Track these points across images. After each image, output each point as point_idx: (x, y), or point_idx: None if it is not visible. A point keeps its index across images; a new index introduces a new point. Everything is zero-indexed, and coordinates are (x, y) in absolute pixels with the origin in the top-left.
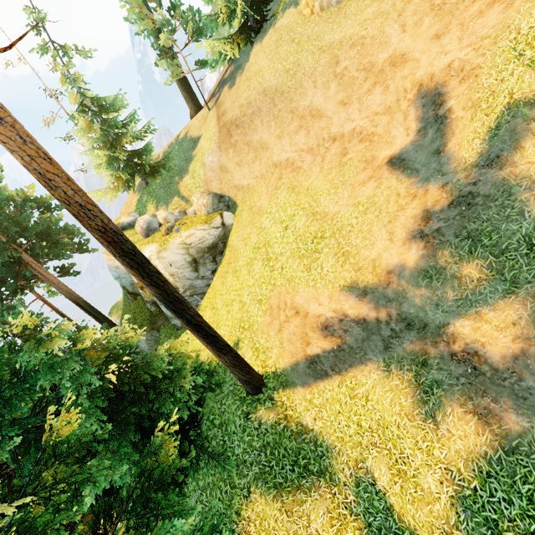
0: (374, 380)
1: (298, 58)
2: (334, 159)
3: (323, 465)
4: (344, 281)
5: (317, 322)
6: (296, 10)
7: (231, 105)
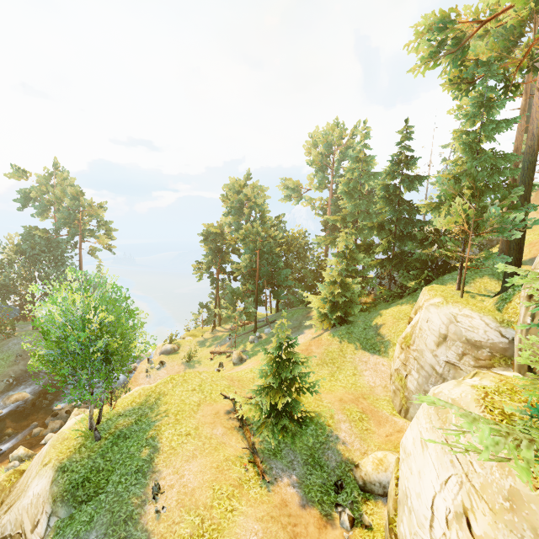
0: None
1: None
2: None
3: None
4: None
5: None
6: None
7: None
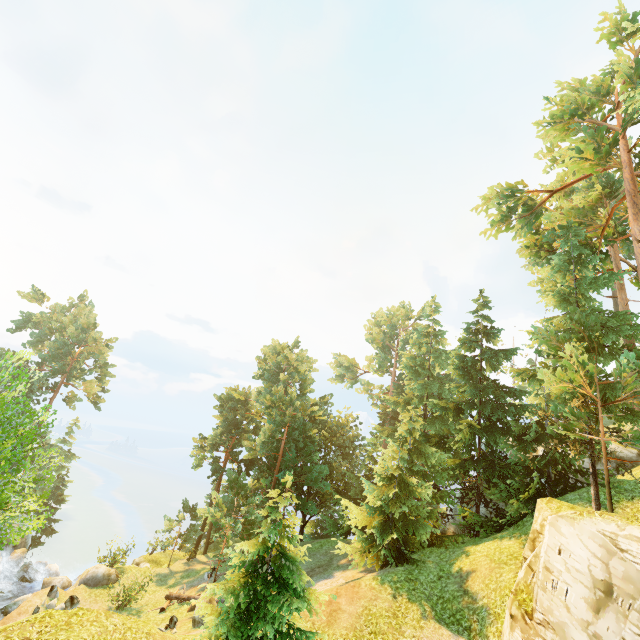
0: None
1: None
2: None
3: None
4: None
5: None
6: None
7: None
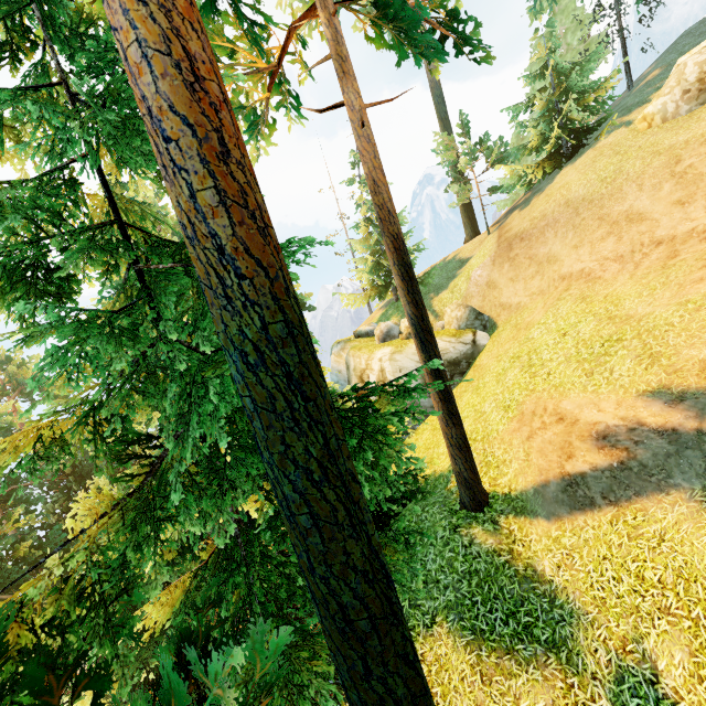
0: (680, 514)
1: (621, 166)
2: (655, 264)
3: (558, 633)
4: (647, 385)
5: (590, 430)
6: (627, 129)
7: (520, 221)
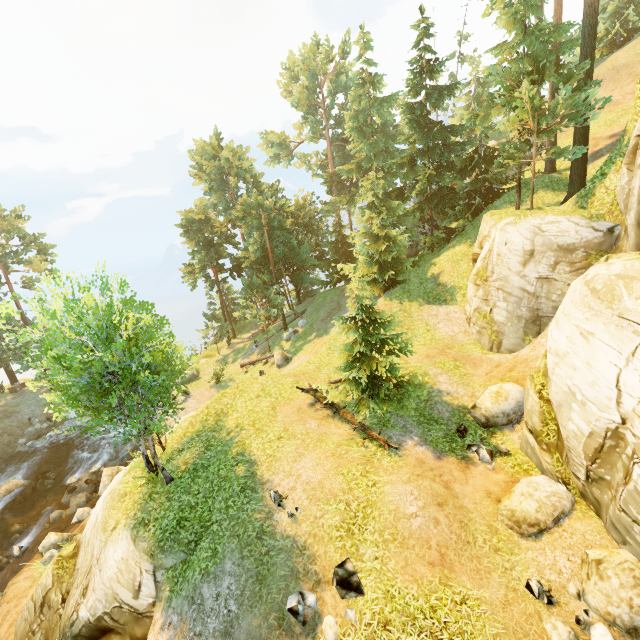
0: None
1: None
2: None
3: None
4: None
5: (607, 136)
6: None
7: None
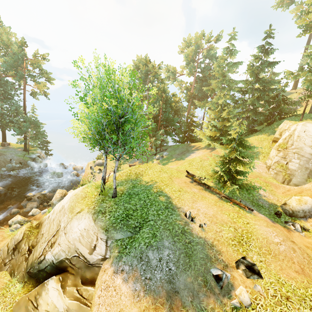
0: None
1: None
2: None
3: None
4: None
5: None
6: None
7: None
